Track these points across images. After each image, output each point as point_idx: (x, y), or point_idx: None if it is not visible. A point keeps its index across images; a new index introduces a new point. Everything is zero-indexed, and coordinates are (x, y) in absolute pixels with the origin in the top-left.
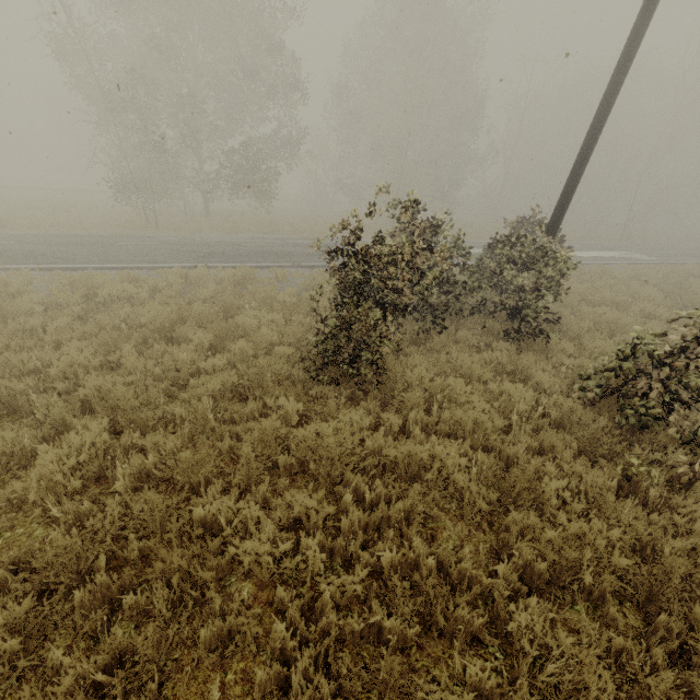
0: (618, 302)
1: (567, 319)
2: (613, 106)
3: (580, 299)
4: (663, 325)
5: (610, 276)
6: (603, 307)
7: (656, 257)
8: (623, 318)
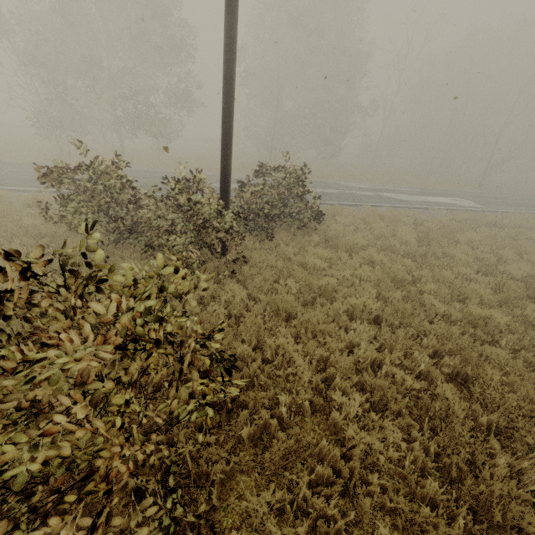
0: (358, 245)
1: (257, 259)
2: (233, 50)
3: (333, 239)
4: (365, 272)
5: (394, 219)
6: (320, 250)
7: (484, 205)
8: (317, 262)
